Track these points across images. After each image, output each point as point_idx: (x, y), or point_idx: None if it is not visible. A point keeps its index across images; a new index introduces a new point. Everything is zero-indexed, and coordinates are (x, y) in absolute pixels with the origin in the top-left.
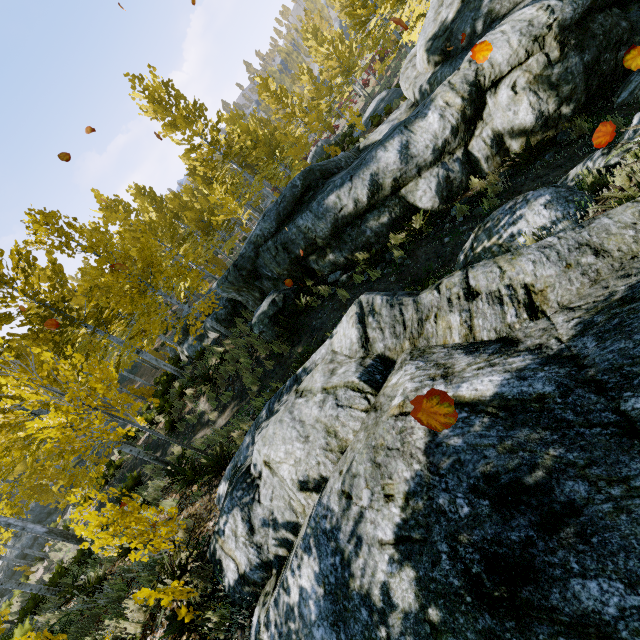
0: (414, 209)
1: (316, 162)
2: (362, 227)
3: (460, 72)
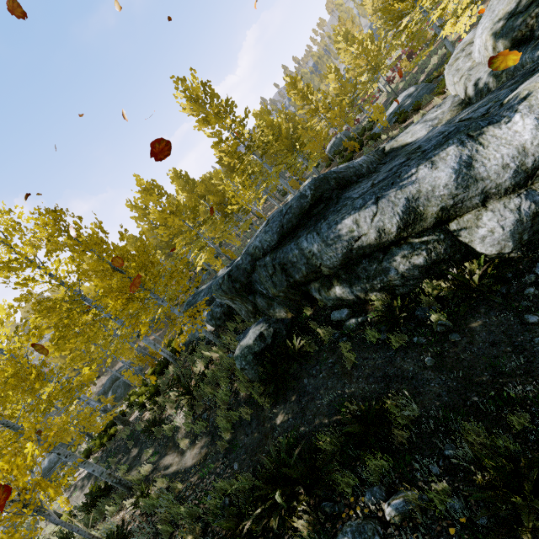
0: (466, 249)
1: (333, 152)
2: (384, 263)
3: None
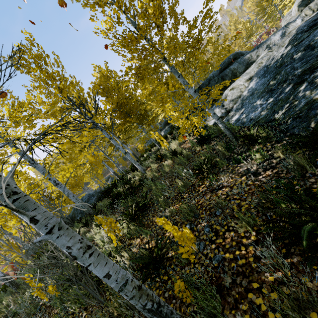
0: None
1: None
2: None
3: (314, 2)
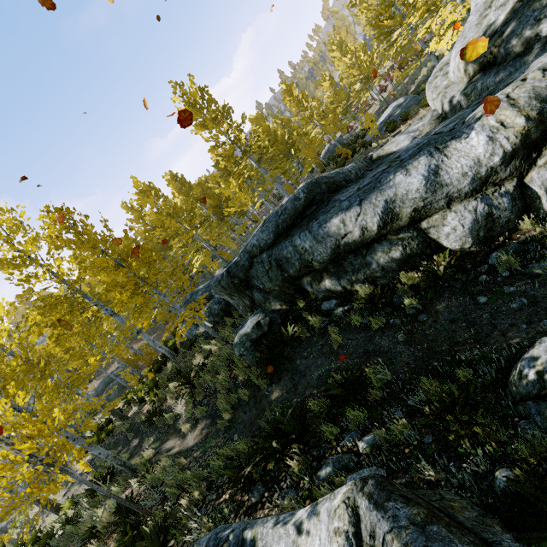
0: (436, 245)
1: (328, 158)
2: (367, 257)
3: (527, 83)
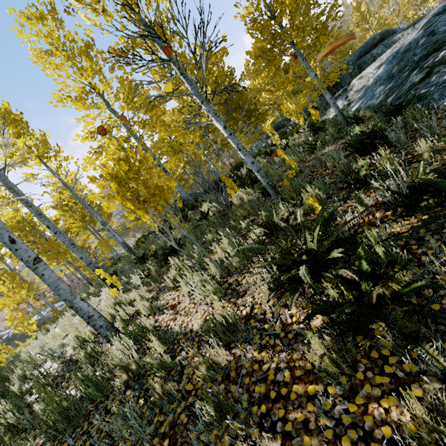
0: None
1: None
2: None
3: None
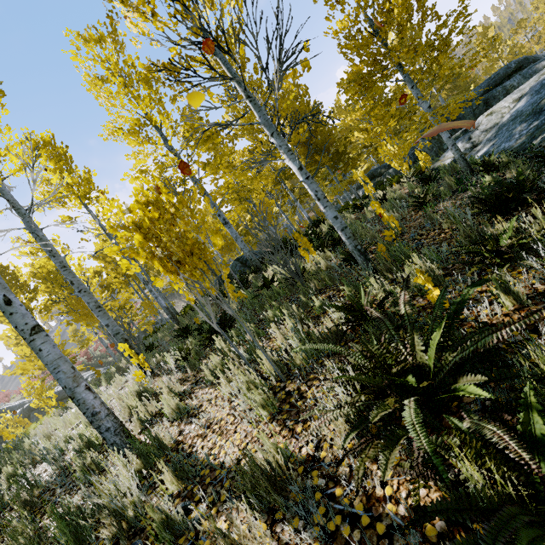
0: None
1: None
2: None
3: None
